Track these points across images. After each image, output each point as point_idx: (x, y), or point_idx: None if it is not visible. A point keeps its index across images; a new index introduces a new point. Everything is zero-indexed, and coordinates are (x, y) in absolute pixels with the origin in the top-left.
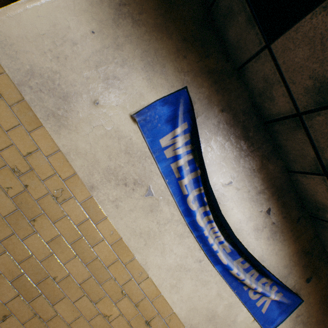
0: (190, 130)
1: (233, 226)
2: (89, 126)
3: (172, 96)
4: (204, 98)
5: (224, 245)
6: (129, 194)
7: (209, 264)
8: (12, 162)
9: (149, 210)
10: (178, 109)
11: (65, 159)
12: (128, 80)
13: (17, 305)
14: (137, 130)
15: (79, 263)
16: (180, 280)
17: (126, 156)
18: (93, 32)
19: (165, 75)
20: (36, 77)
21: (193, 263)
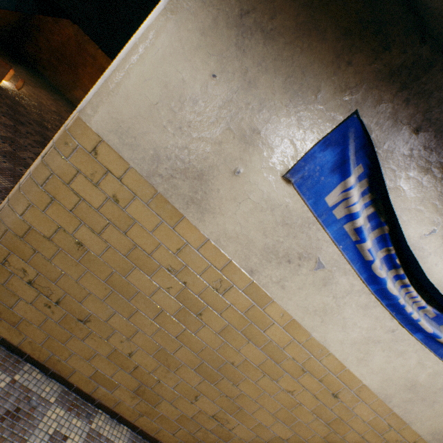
0: (367, 174)
1: (439, 286)
2: (234, 203)
3: (336, 132)
4: (385, 119)
5: (426, 310)
6: (295, 271)
7: (405, 332)
8: (165, 262)
9: (322, 285)
10: (347, 149)
11: (216, 248)
12: (271, 128)
13: (204, 387)
14: (293, 194)
15: (253, 348)
16: (368, 352)
17: (284, 228)
18: (214, 75)
19: (322, 103)
20: (163, 162)
21: (384, 334)
